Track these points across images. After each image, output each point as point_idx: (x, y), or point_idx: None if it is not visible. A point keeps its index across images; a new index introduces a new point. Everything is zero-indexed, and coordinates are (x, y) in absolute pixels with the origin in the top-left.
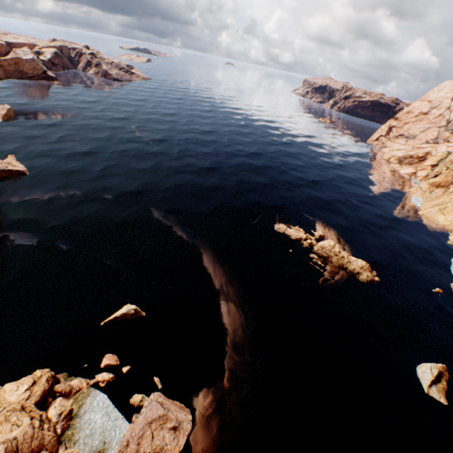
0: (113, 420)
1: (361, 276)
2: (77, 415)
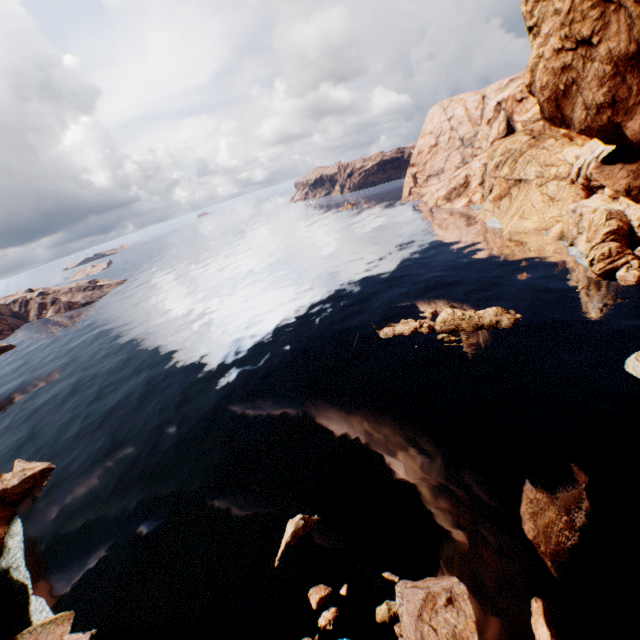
0: None
1: (502, 323)
2: None
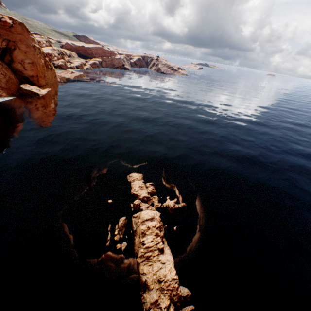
0: None
1: (146, 294)
2: None
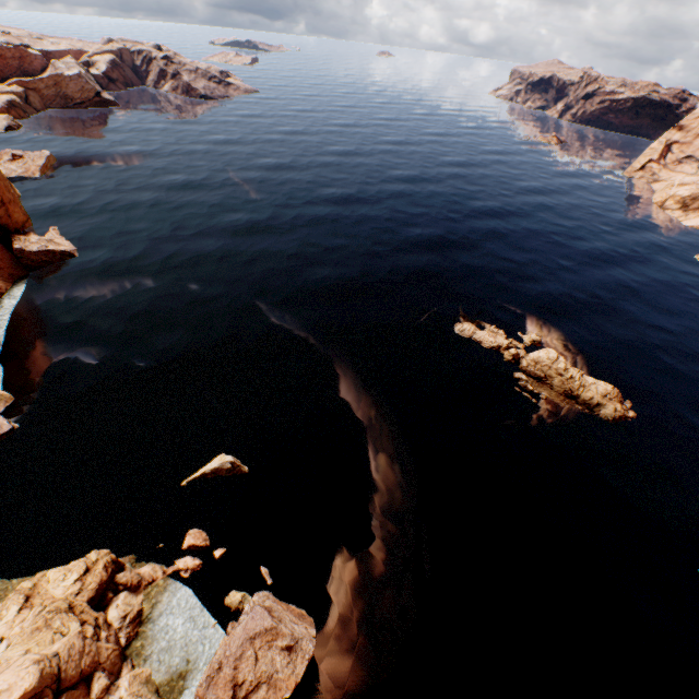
0: (201, 628)
1: (603, 410)
2: (149, 619)
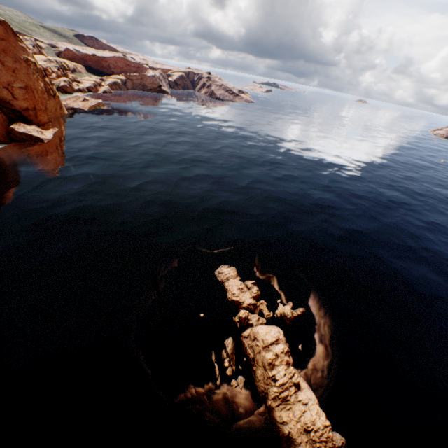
0: None
1: None
2: None
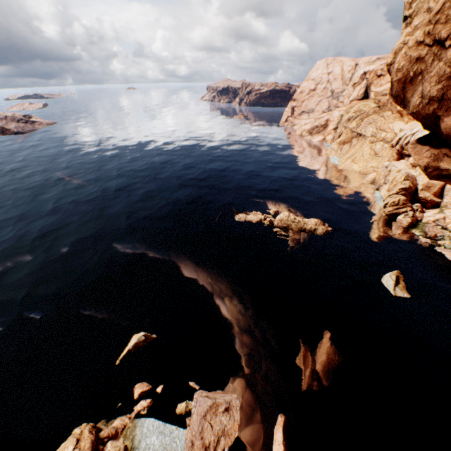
0: (169, 434)
1: (318, 231)
2: (133, 448)
